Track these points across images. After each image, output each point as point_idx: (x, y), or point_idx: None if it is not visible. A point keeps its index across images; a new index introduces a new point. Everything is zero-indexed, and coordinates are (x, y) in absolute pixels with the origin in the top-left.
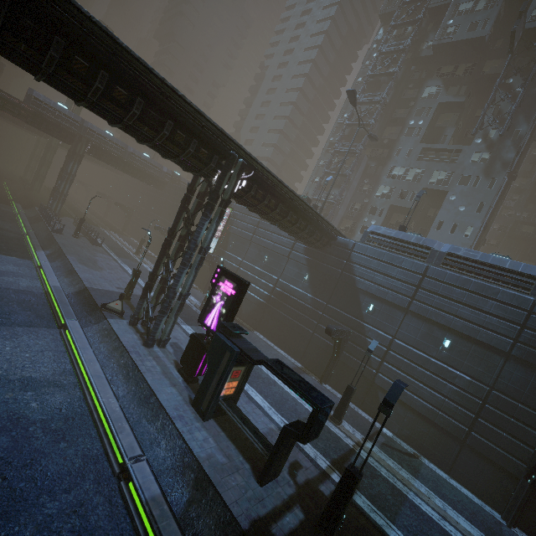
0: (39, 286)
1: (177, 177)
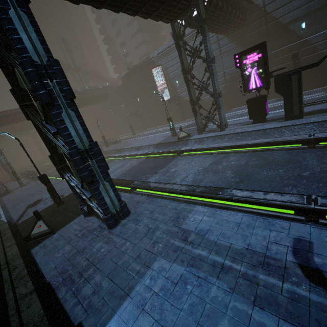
0: (138, 159)
1: (109, 85)
